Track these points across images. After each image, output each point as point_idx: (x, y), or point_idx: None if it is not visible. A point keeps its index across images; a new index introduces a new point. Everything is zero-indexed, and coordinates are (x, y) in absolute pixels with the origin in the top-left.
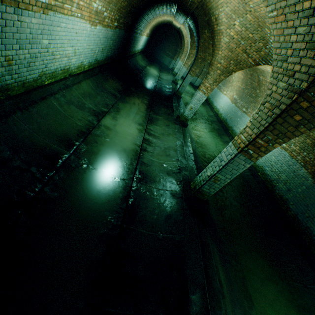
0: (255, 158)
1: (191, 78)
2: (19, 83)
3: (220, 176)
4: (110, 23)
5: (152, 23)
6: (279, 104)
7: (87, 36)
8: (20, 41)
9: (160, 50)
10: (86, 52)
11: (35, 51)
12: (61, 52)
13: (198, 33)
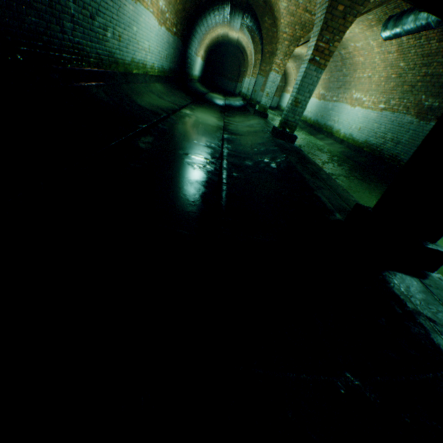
0: (323, 65)
1: (262, 79)
2: (122, 62)
3: (299, 98)
4: (170, 27)
5: (205, 41)
6: (324, 5)
7: (156, 35)
8: (125, 22)
9: (220, 76)
10: (156, 53)
11: (130, 35)
12: (142, 44)
13: (258, 26)
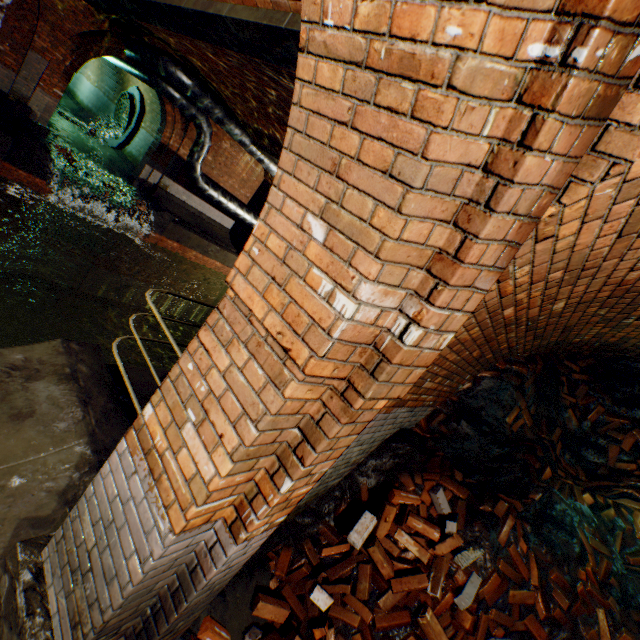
0: None
1: None
2: None
3: None
4: None
5: None
6: None
7: None
8: None
9: None
10: None
11: None
12: None
13: None
